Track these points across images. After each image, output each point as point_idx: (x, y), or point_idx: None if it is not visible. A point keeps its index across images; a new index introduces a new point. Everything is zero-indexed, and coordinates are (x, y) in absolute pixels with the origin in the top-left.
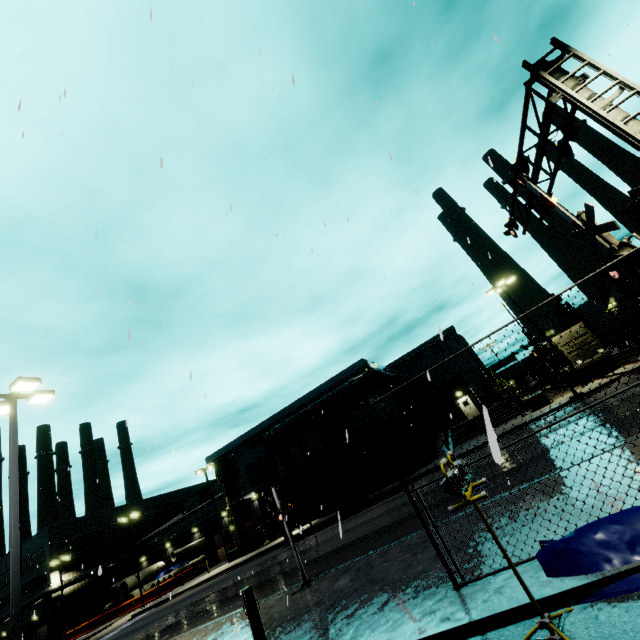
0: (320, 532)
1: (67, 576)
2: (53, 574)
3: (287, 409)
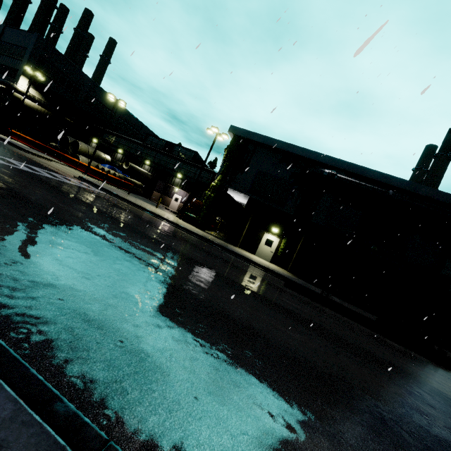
0: (366, 330)
1: (33, 92)
2: (23, 78)
3: (360, 169)
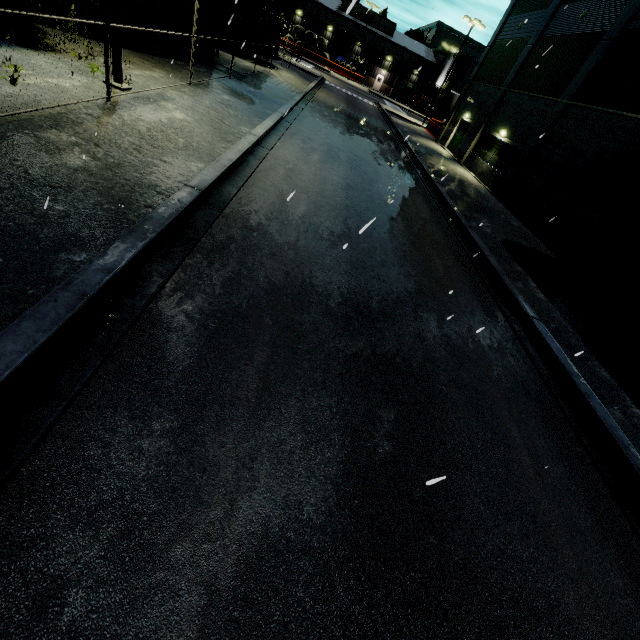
0: None
1: None
2: None
3: None
